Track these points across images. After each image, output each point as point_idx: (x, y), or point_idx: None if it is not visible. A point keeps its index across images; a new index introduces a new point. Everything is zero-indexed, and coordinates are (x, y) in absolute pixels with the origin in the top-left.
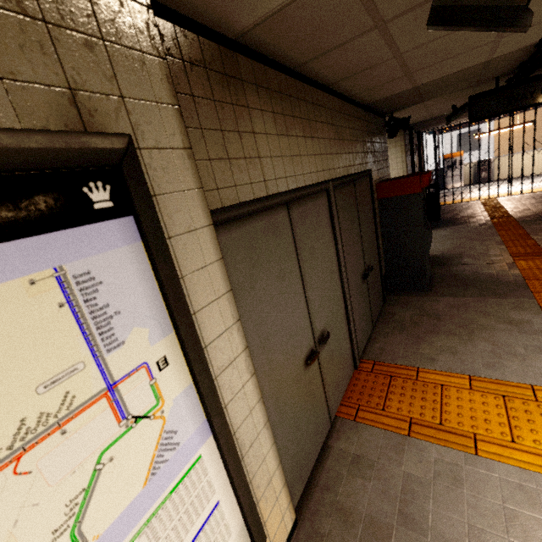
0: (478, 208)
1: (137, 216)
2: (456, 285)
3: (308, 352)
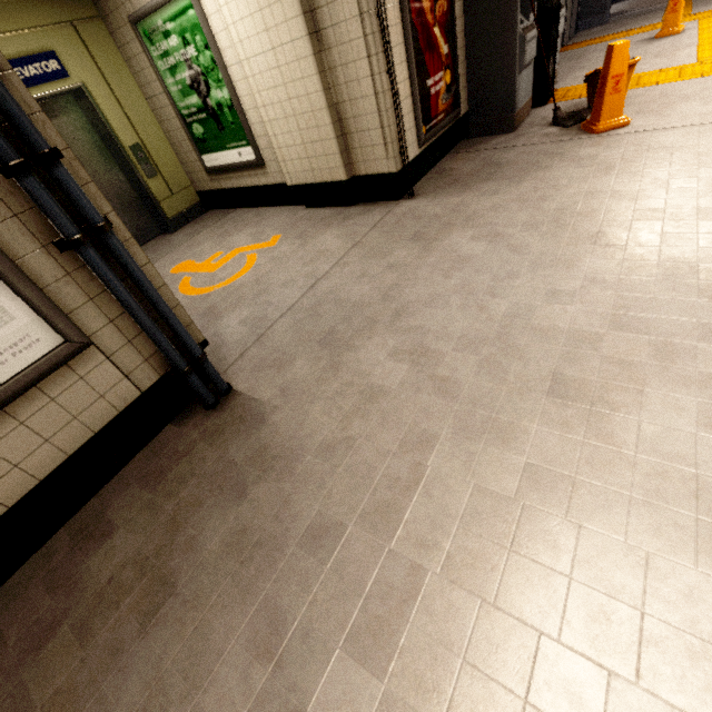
0: None
1: None
2: (624, 18)
3: None
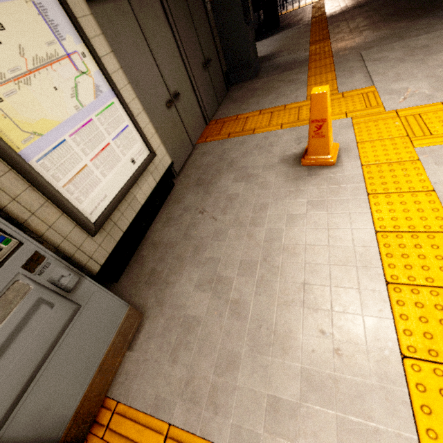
0: (308, 11)
1: None
2: (271, 70)
3: (167, 101)
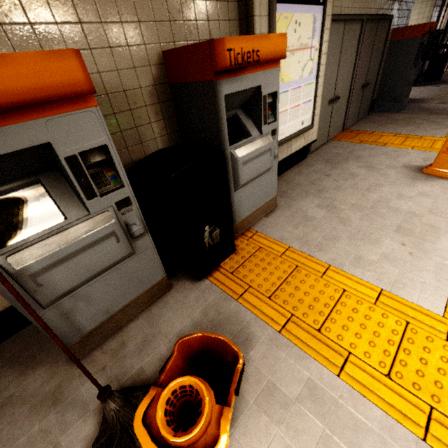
0: None
1: (325, 6)
2: (417, 111)
3: (330, 99)
